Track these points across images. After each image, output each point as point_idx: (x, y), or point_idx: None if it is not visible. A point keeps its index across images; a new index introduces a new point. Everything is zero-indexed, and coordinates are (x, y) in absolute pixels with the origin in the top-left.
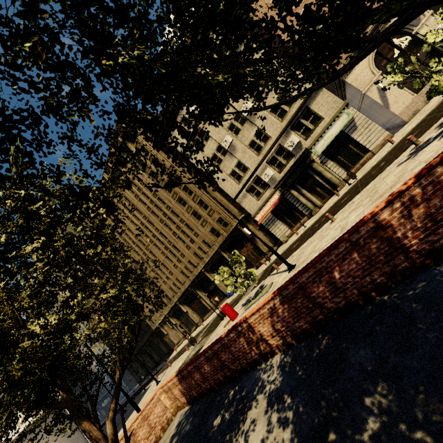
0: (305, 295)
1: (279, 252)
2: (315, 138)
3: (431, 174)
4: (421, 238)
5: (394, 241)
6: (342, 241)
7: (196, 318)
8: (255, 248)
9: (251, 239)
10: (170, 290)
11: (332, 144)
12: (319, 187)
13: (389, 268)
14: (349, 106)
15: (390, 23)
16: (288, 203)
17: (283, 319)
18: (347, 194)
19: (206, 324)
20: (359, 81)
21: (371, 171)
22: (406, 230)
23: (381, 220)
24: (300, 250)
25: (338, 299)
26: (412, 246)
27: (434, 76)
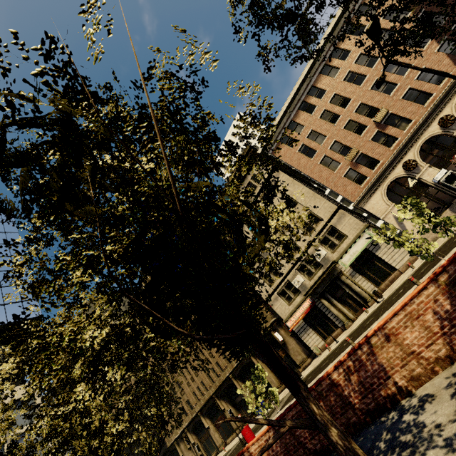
0: (291, 433)
1: (311, 366)
2: (341, 252)
3: (355, 353)
4: (360, 399)
5: (344, 398)
6: (311, 389)
7: (218, 438)
8: (287, 356)
9: (283, 345)
10: (193, 395)
11: (358, 259)
12: (350, 299)
13: (345, 420)
14: (370, 228)
15: (394, 170)
16: (319, 311)
17: (276, 453)
18: (373, 314)
19: (228, 450)
20: (376, 209)
21: (393, 294)
22: (350, 391)
23: (333, 379)
24: (324, 372)
25: (315, 441)
26: (355, 404)
27: (406, 244)
